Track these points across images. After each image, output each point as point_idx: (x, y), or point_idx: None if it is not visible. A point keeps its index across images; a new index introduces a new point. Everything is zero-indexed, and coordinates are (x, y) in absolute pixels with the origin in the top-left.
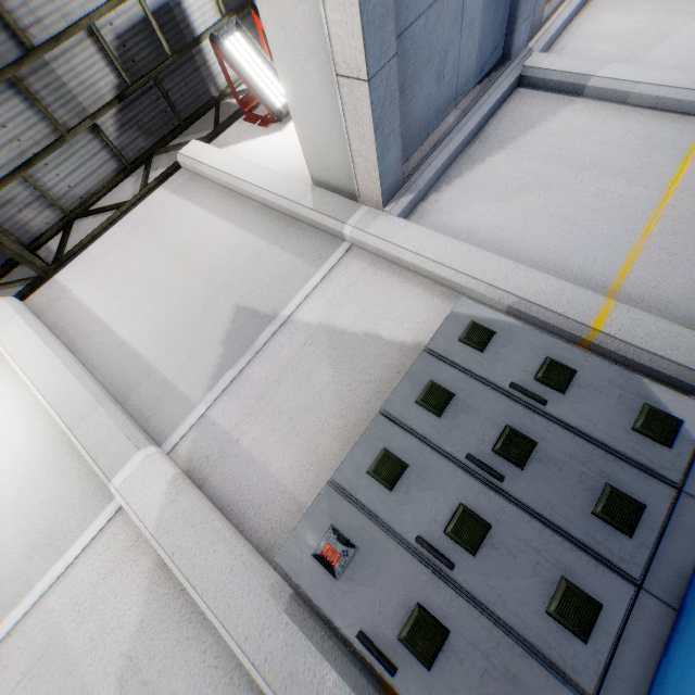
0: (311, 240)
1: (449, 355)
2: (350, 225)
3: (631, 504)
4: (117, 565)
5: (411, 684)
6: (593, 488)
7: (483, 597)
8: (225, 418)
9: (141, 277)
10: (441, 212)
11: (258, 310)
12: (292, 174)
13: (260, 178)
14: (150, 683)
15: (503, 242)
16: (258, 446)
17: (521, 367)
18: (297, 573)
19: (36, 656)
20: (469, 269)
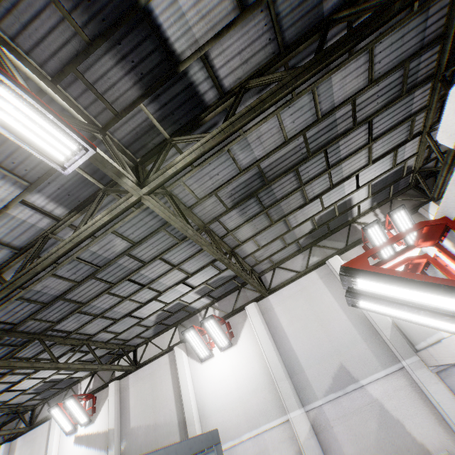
0: (383, 350)
1: None
2: (406, 363)
3: None
4: (286, 440)
5: None
6: None
7: None
8: (329, 413)
9: (302, 320)
10: None
11: (350, 372)
12: None
13: None
14: None
15: None
16: (340, 435)
17: None
18: None
19: (261, 449)
20: None
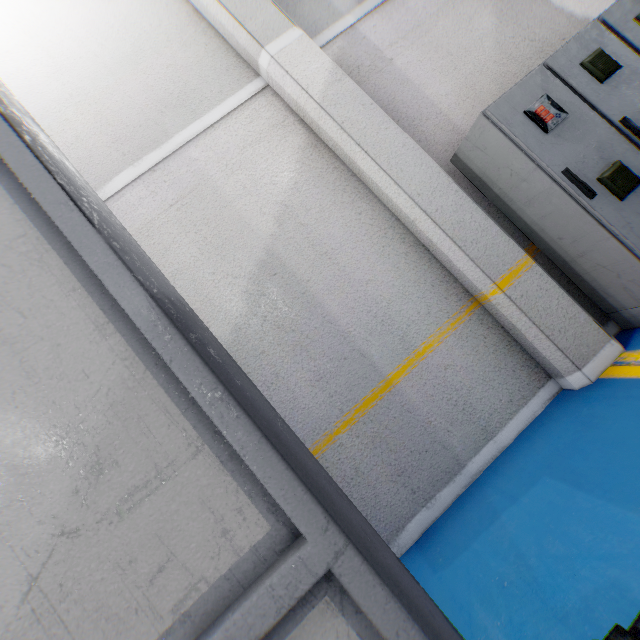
0: None
1: None
2: None
3: None
4: (264, 137)
5: (604, 207)
6: None
7: None
8: (377, 36)
9: None
10: None
11: None
12: None
13: None
14: (308, 227)
15: None
16: (414, 70)
17: None
18: (509, 123)
19: (185, 190)
20: None
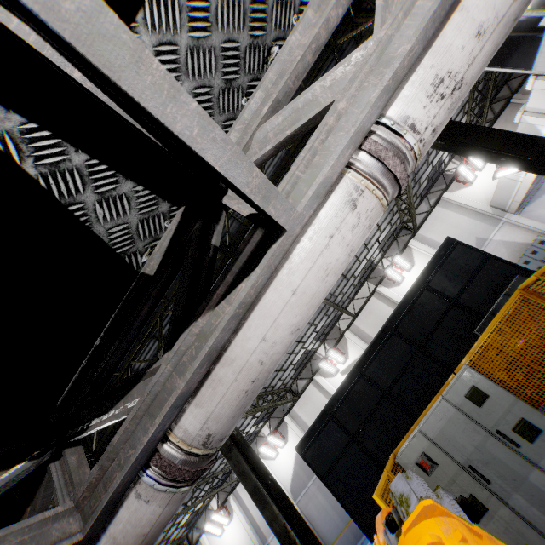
0: (491, 221)
1: (534, 246)
2: (504, 218)
3: None
4: None
5: None
6: None
7: None
8: None
9: (445, 232)
10: (528, 212)
11: (482, 238)
12: (480, 201)
13: (473, 205)
14: None
15: (544, 220)
16: None
17: None
18: None
19: None
20: (537, 228)
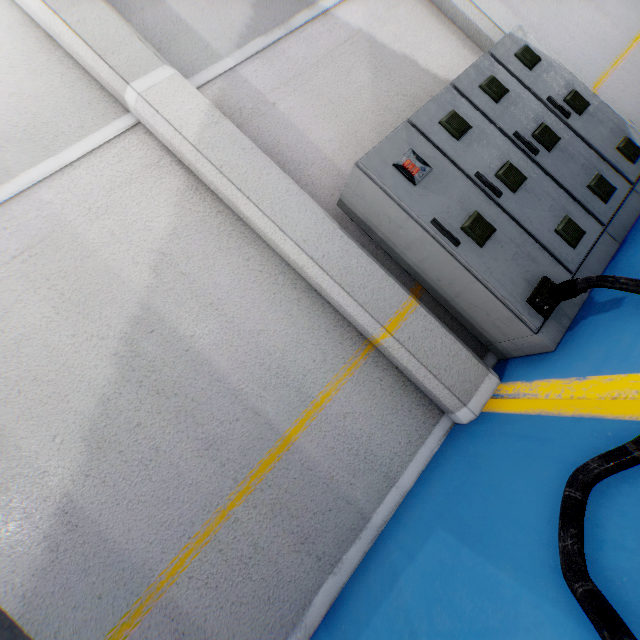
0: None
1: (506, 63)
2: None
3: (610, 185)
4: (136, 178)
5: (468, 254)
6: (589, 174)
7: (518, 217)
8: (258, 80)
9: None
10: None
11: None
12: None
13: None
14: (190, 276)
15: None
16: (297, 115)
17: (556, 90)
18: (380, 175)
19: (34, 239)
20: (505, 28)
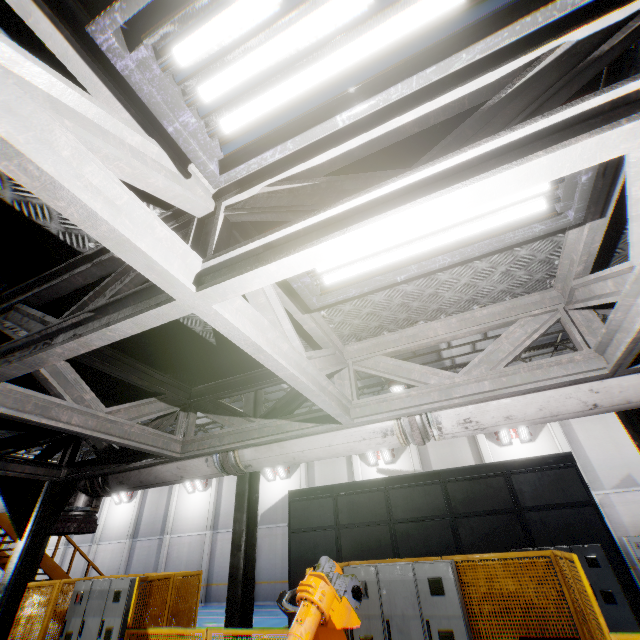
0: None
1: None
2: None
3: None
4: None
5: None
6: None
7: None
8: (612, 499)
9: (598, 439)
10: None
11: (634, 480)
12: None
13: None
14: None
15: None
16: (619, 511)
17: None
18: (628, 542)
19: None
20: None
